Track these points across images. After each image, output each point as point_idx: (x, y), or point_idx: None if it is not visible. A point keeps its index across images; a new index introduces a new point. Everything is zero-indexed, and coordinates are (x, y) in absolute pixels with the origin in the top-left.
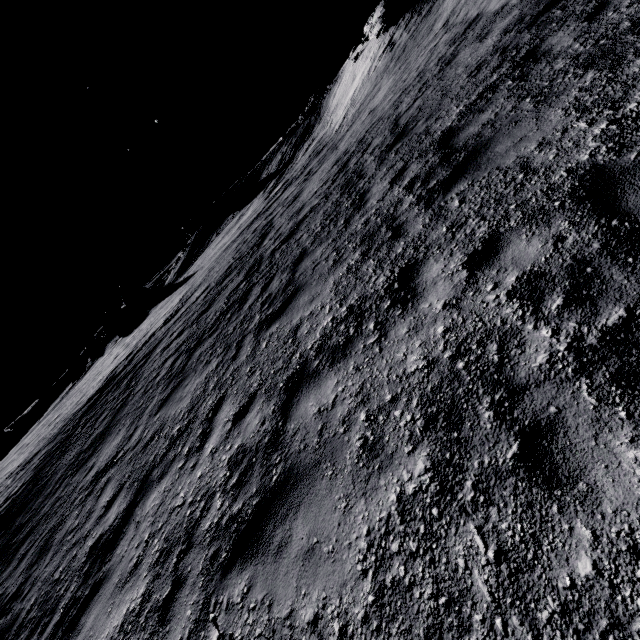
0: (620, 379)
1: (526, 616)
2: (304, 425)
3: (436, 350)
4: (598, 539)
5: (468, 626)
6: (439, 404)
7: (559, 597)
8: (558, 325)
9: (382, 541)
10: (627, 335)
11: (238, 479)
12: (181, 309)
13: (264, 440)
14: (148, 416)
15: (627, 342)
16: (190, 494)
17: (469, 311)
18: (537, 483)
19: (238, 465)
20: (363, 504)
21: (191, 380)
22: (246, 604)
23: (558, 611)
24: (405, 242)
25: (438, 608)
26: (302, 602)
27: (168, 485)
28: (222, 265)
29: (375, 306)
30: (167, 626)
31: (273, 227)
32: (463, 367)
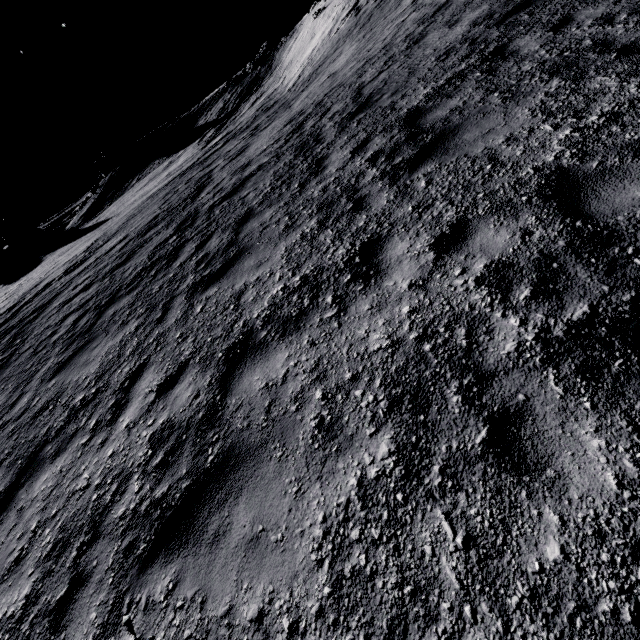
0: (585, 371)
1: (496, 602)
2: (248, 401)
3: (401, 330)
4: (566, 524)
5: (435, 615)
6: (404, 386)
7: (528, 582)
8: (526, 315)
9: (340, 528)
10: (591, 330)
11: (163, 459)
12: (89, 259)
13: (197, 415)
14: (39, 381)
15: (591, 337)
16: (97, 475)
17: (436, 293)
18: (506, 469)
19: (163, 443)
20: (318, 488)
21: (101, 342)
22: (171, 602)
23: (527, 596)
24: (368, 216)
25: (403, 598)
26: (244, 597)
27: (66, 464)
28: (145, 214)
29: (333, 279)
30: (62, 633)
31: (212, 180)
32: (430, 349)
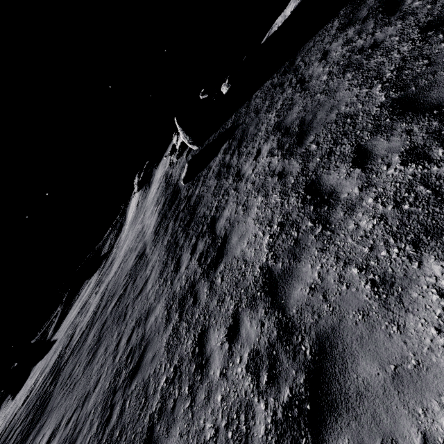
0: None
1: None
2: None
3: None
4: None
5: None
6: None
7: None
8: None
9: None
10: None
11: None
12: (31, 393)
13: None
14: None
15: None
16: None
17: None
18: None
19: None
20: None
21: None
22: None
23: None
24: (71, 397)
25: None
26: None
27: None
28: (56, 354)
29: (51, 438)
30: None
31: (74, 334)
32: None
